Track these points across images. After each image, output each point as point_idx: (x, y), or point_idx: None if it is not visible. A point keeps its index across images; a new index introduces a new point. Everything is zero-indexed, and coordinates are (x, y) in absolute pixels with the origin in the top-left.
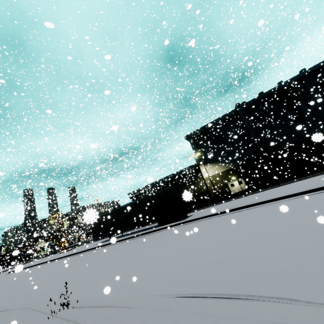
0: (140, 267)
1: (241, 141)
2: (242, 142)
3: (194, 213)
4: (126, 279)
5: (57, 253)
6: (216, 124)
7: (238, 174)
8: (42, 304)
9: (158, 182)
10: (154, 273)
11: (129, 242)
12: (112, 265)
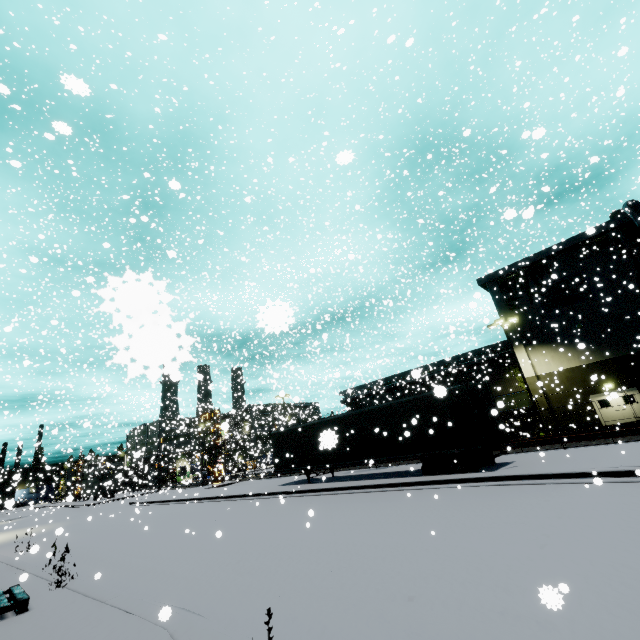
0: (435, 592)
1: (638, 295)
2: (639, 298)
3: (512, 459)
4: (409, 628)
5: (207, 487)
6: (563, 252)
7: (624, 379)
8: (195, 632)
9: (405, 376)
10: (508, 639)
11: (356, 499)
12: (337, 553)
